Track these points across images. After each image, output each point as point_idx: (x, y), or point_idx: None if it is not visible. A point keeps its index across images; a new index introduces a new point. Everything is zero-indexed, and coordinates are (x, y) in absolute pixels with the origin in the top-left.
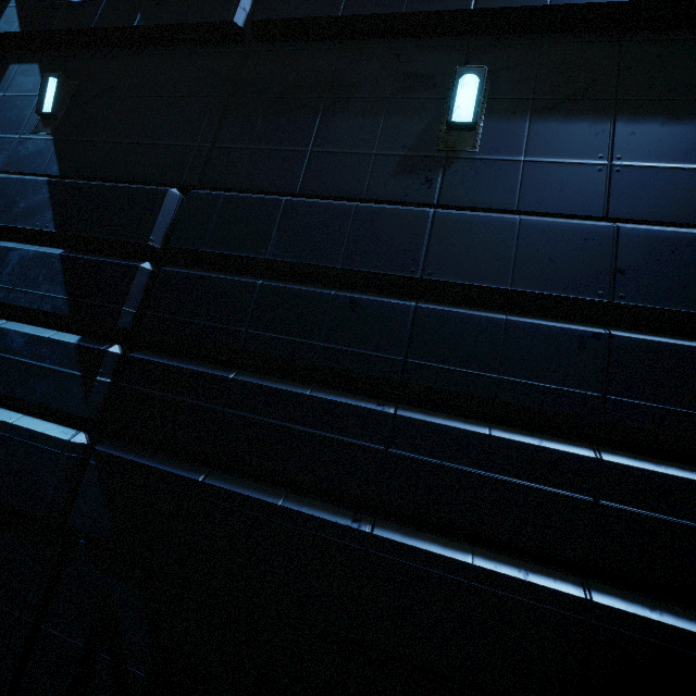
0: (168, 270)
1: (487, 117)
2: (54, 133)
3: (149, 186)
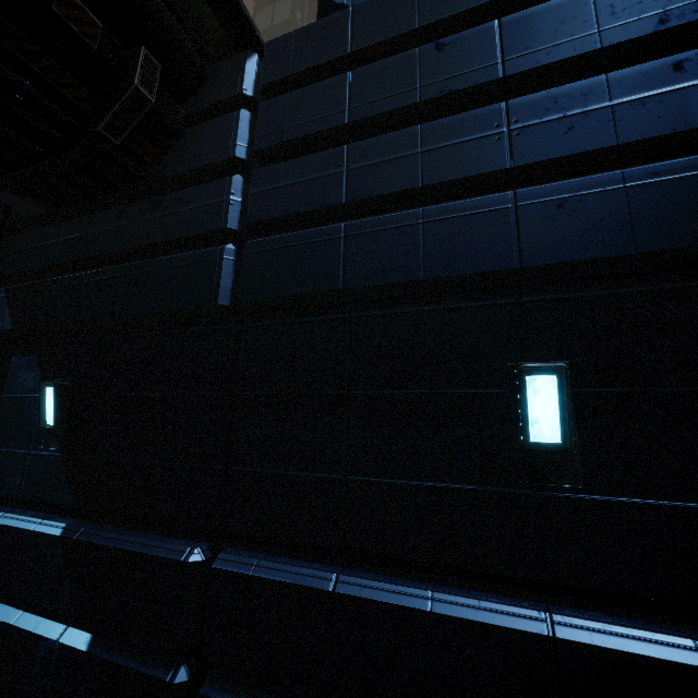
0: (207, 696)
1: (582, 425)
2: (61, 447)
3: (166, 546)
